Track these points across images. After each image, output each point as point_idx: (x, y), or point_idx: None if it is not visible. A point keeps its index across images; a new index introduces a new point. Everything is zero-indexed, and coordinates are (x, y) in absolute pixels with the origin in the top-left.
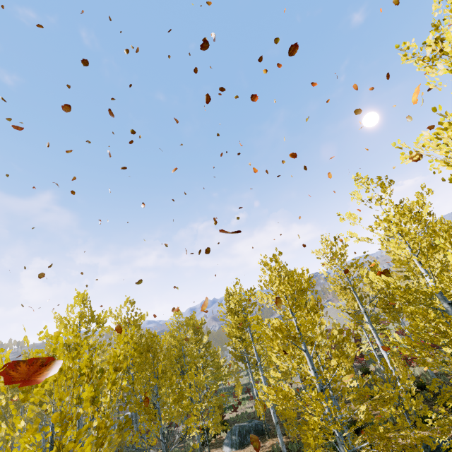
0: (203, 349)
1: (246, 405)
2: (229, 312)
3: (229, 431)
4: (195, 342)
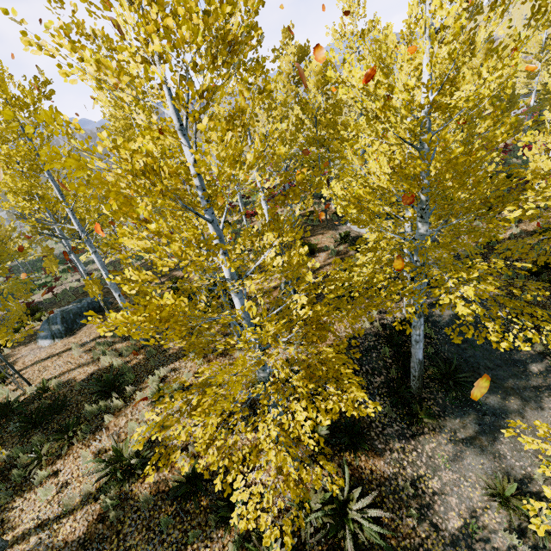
0: None
1: (69, 279)
2: None
3: (44, 321)
4: None
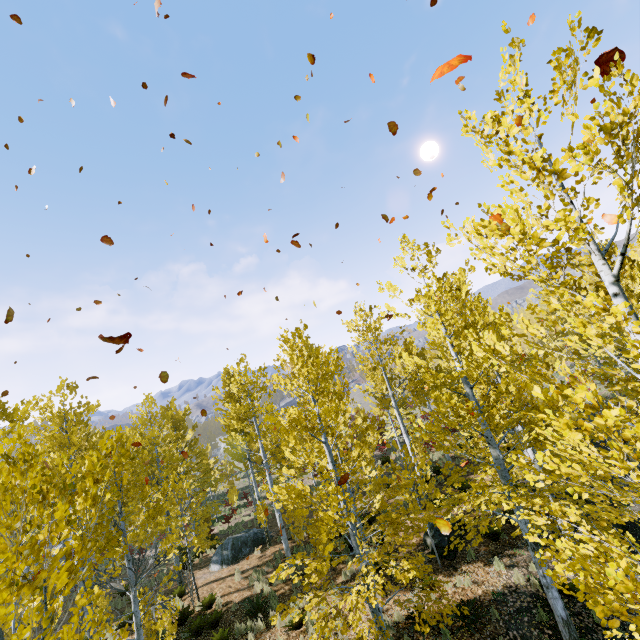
0: (186, 449)
1: (242, 514)
2: (228, 398)
3: (219, 546)
4: (175, 440)
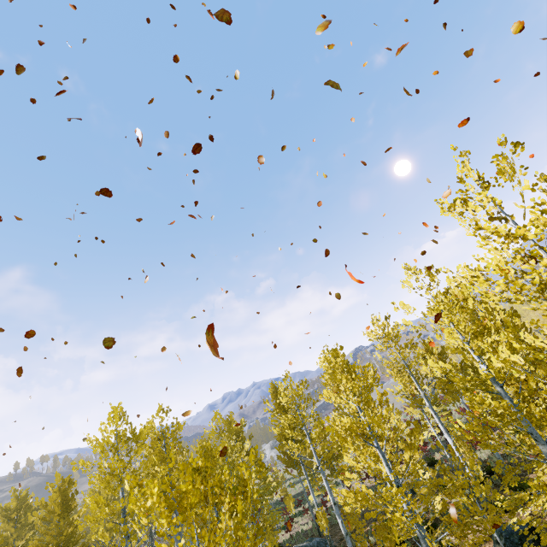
0: (246, 458)
1: (299, 522)
2: (277, 410)
3: None
4: None
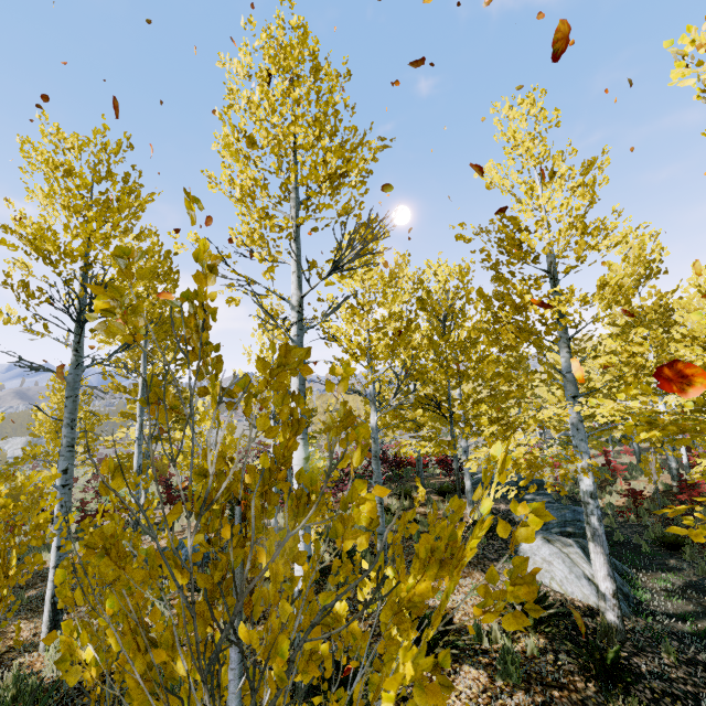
0: None
1: None
2: None
3: None
4: None
